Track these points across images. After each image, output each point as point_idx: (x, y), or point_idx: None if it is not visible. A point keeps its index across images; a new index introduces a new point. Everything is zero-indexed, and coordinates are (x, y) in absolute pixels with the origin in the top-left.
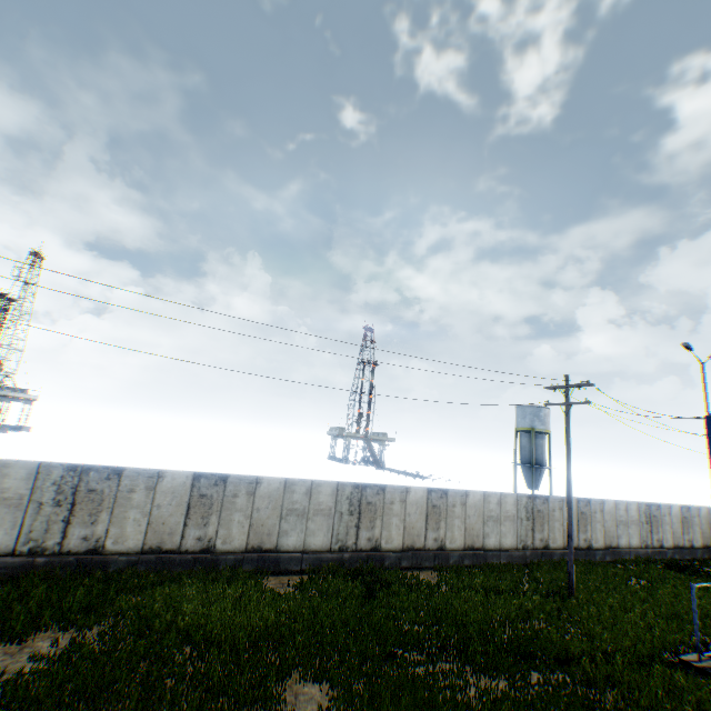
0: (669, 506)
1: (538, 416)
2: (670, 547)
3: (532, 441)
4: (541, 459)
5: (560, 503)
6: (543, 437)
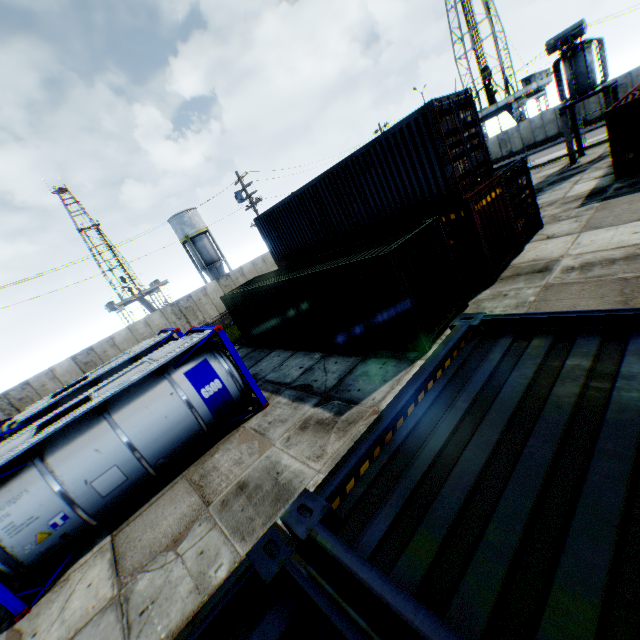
0: (204, 288)
1: (184, 222)
2: (219, 318)
3: (193, 248)
4: (210, 258)
5: (51, 375)
6: (202, 237)
